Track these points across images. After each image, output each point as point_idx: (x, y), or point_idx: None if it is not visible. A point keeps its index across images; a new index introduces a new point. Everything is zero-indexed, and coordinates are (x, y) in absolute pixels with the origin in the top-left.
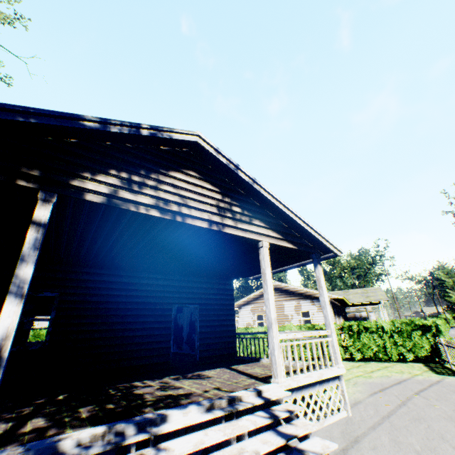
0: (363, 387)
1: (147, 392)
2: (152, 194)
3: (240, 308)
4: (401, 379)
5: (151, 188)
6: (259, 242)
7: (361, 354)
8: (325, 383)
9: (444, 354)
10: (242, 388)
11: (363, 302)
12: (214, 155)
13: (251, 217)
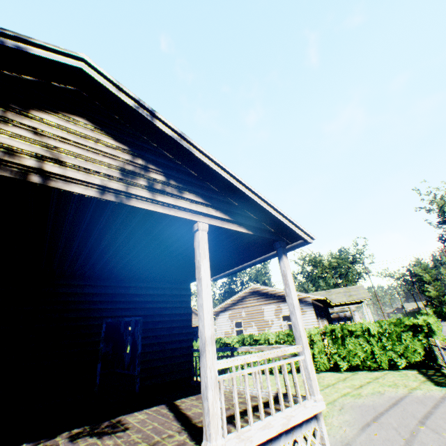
0: (352, 415)
1: None
2: None
3: (217, 315)
4: (397, 397)
5: None
6: (194, 223)
7: (347, 363)
8: (296, 430)
9: (441, 358)
10: None
11: (346, 302)
12: (113, 92)
13: (182, 189)
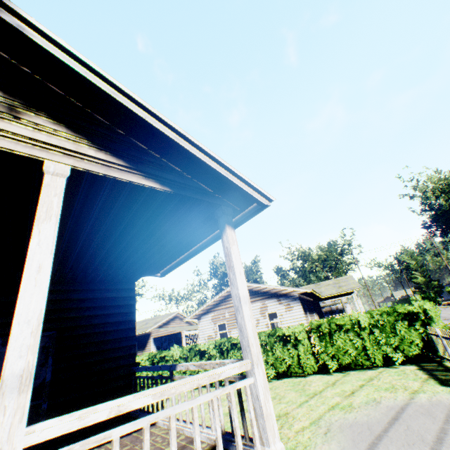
0: (341, 443)
1: None
2: None
3: (199, 318)
4: (397, 406)
5: None
6: (43, 164)
7: (337, 362)
8: None
9: (442, 349)
10: None
11: (336, 293)
12: None
13: (18, 105)
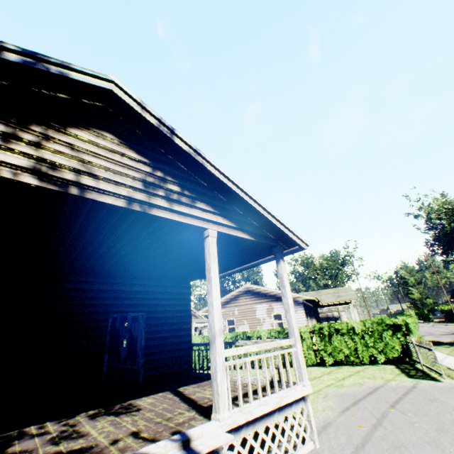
0: (334, 401)
1: (27, 448)
2: (29, 153)
3: None
4: (374, 386)
5: (29, 145)
6: (205, 230)
7: (332, 358)
8: (287, 408)
9: (415, 354)
10: (169, 431)
11: (335, 302)
12: (138, 111)
13: (194, 198)
